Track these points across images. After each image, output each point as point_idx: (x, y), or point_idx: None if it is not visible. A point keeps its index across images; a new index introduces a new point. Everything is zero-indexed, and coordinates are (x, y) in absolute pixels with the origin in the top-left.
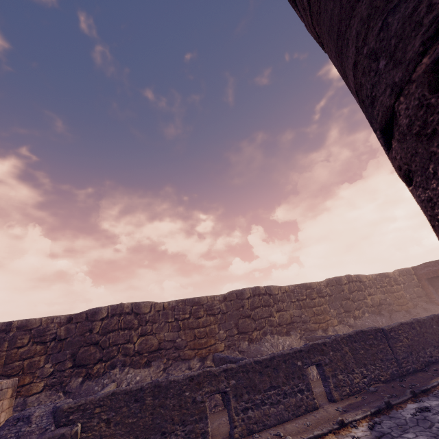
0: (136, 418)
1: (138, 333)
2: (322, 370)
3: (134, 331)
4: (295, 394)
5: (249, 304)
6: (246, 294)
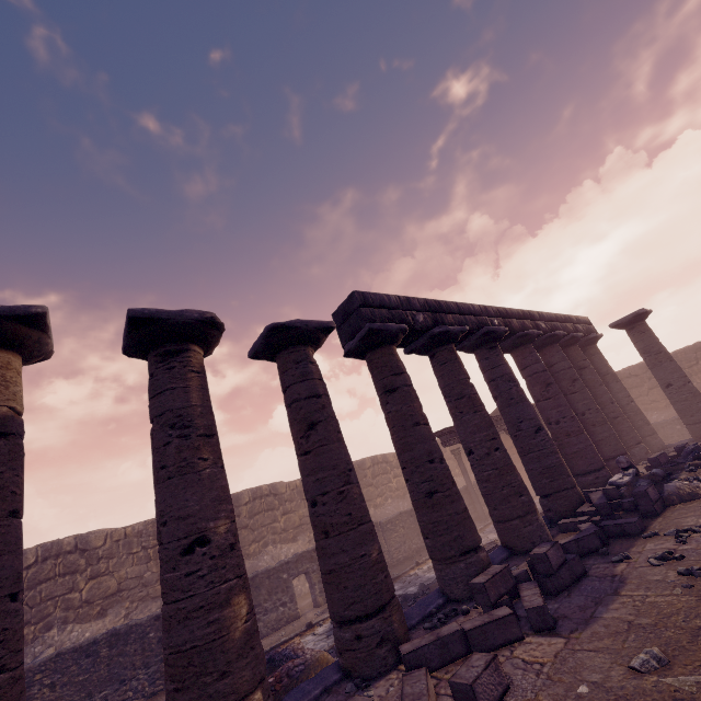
0: (88, 673)
1: (86, 576)
2: (310, 577)
3: (80, 575)
4: (278, 609)
5: (247, 512)
6: (244, 499)
